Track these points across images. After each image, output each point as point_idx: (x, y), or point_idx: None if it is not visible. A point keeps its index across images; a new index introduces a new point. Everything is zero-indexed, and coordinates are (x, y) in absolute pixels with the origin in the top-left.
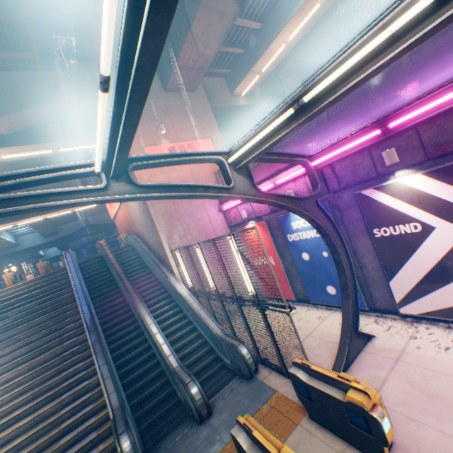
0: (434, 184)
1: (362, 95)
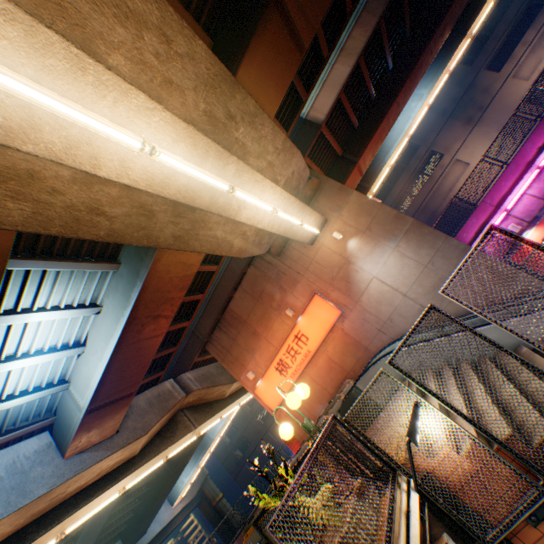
0: None
1: None
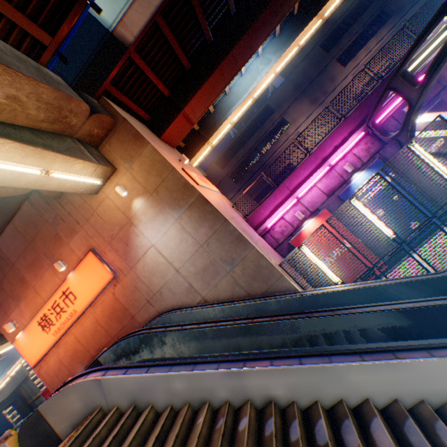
0: (434, 115)
1: (240, 183)
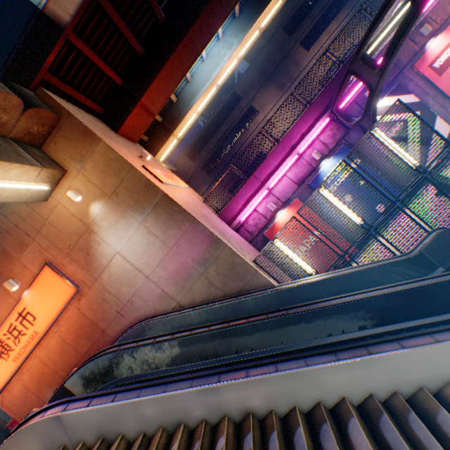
0: (393, 99)
1: (213, 175)
